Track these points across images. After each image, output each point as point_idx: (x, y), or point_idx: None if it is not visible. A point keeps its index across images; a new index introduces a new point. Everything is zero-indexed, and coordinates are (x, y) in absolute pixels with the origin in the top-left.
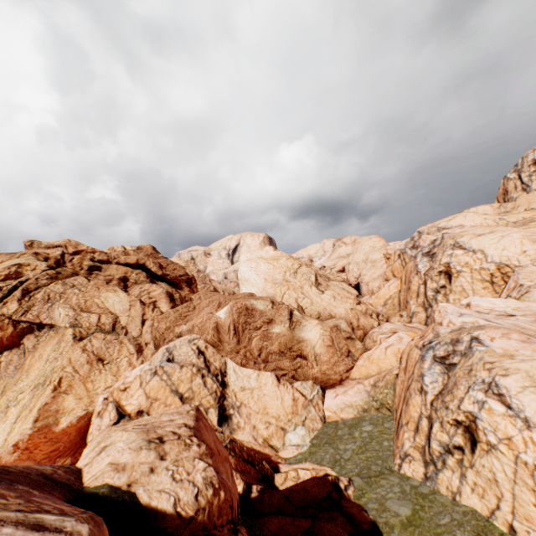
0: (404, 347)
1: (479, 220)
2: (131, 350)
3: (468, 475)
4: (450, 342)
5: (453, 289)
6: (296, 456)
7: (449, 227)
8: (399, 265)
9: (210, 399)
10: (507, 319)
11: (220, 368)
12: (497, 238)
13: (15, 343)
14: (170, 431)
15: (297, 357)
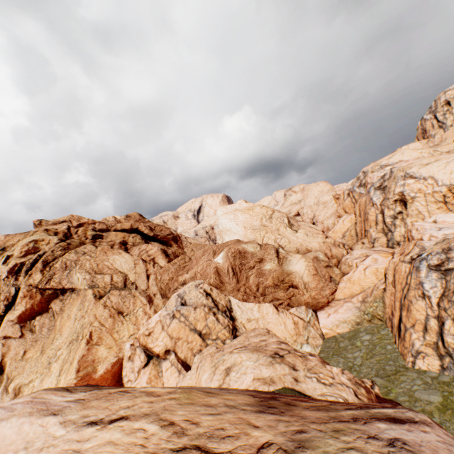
0: (386, 265)
1: (416, 154)
2: (144, 301)
3: None
4: (441, 251)
5: (409, 213)
6: None
7: (390, 164)
8: (349, 202)
9: (225, 332)
10: None
11: (226, 305)
12: (443, 164)
13: (44, 308)
14: (277, 348)
15: (289, 287)
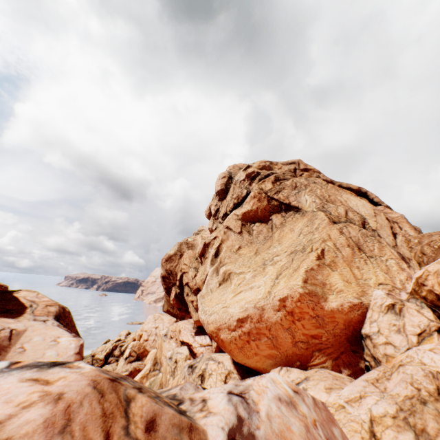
0: None
1: None
2: (395, 255)
3: None
4: None
5: None
6: None
7: None
8: None
9: None
10: None
11: None
12: None
13: (264, 218)
14: None
15: None
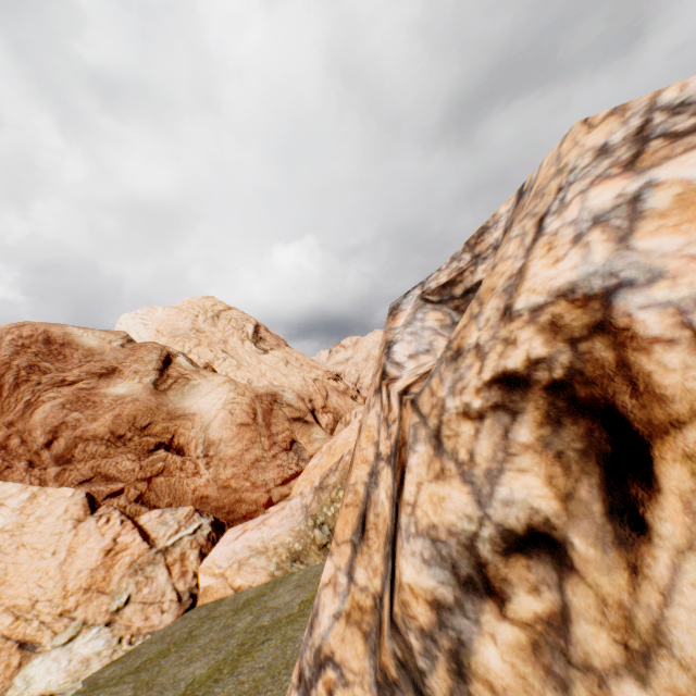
0: None
1: None
2: None
3: None
4: (464, 247)
5: None
6: None
7: None
8: None
9: None
10: None
11: None
12: None
13: None
14: None
15: (159, 448)
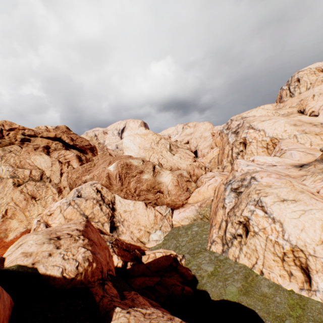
0: (217, 184)
1: (264, 113)
2: (54, 191)
3: (243, 248)
4: (240, 180)
5: (247, 152)
6: (155, 246)
7: (248, 117)
8: (219, 139)
9: (105, 218)
10: (271, 167)
11: (111, 200)
12: (272, 123)
13: None
14: (66, 233)
15: (157, 192)
